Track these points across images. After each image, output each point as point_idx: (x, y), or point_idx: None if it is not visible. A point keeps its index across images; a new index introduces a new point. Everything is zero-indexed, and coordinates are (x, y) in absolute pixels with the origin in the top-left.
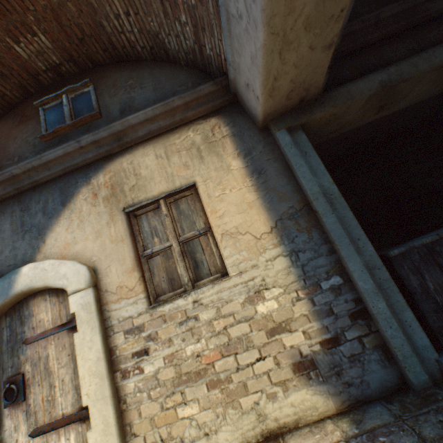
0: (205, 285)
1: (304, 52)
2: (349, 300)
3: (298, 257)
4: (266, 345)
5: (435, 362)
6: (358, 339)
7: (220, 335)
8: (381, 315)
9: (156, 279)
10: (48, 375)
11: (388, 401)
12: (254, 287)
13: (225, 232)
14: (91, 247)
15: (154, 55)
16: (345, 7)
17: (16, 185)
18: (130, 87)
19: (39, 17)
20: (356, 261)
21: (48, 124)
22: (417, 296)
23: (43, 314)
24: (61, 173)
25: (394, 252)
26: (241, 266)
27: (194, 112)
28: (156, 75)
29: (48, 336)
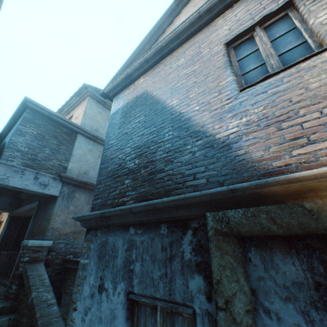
0: None
1: None
2: None
3: None
4: None
5: None
6: None
7: None
8: None
9: None
10: None
11: None
12: None
13: None
14: None
15: None
16: None
17: None
18: None
19: None
20: None
21: None
22: None
23: None
24: None
25: None
26: None
27: None
28: None
29: None
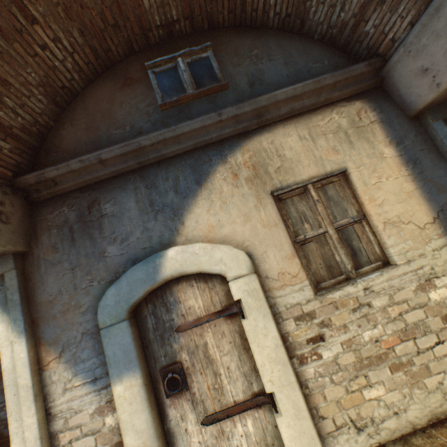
0: (373, 273)
1: None
2: None
3: None
4: (442, 330)
5: None
6: None
7: (396, 321)
8: None
9: (313, 266)
10: (210, 363)
11: None
12: (423, 275)
13: (387, 221)
14: (240, 231)
15: (284, 24)
16: None
17: (140, 158)
18: (256, 57)
19: None
20: None
21: (161, 91)
22: None
23: (192, 301)
24: (190, 148)
25: None
26: (408, 254)
27: (340, 93)
28: (284, 47)
29: (203, 323)
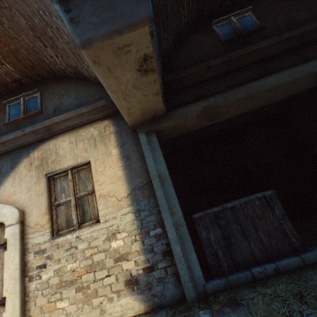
0: (84, 227)
1: (141, 97)
2: (164, 244)
3: (140, 214)
4: (112, 267)
5: (202, 286)
6: (165, 268)
7: (88, 259)
8: (177, 255)
9: (60, 220)
10: None
11: (171, 307)
12: (112, 231)
13: (102, 195)
14: (24, 197)
15: (77, 76)
16: (156, 78)
17: None
18: (62, 95)
19: (4, 56)
20: (169, 220)
21: (10, 116)
22: (204, 244)
23: None
24: (13, 148)
25: (196, 215)
26: (107, 217)
27: (95, 116)
28: (78, 88)
29: None
